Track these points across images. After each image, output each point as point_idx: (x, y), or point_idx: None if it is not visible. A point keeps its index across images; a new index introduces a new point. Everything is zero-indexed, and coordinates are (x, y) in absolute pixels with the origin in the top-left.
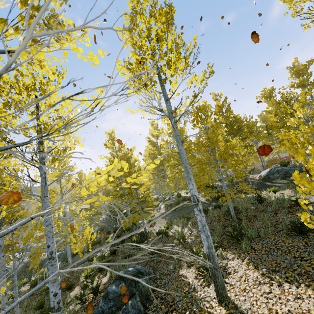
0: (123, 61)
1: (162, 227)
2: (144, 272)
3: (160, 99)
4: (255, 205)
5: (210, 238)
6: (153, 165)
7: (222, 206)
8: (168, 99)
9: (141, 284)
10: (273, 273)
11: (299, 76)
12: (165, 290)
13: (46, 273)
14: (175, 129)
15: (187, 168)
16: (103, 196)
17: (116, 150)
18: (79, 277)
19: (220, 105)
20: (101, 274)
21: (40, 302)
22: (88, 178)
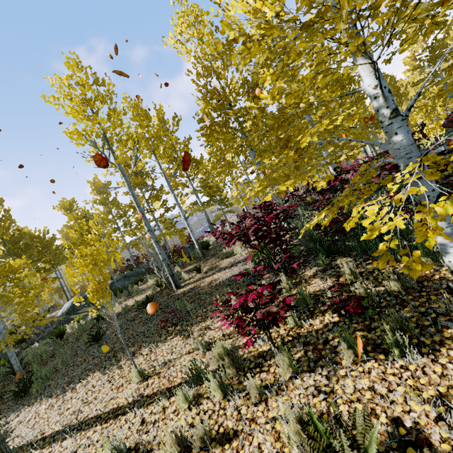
0: None
1: None
2: None
3: None
4: (54, 344)
5: None
6: None
7: None
8: None
9: None
10: (68, 387)
11: (101, 194)
12: None
13: None
14: None
15: None
16: None
17: None
18: None
19: None
20: None
21: None
22: None
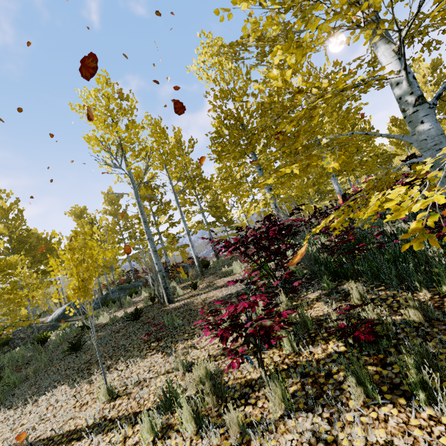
0: None
1: None
2: None
3: None
4: (34, 350)
5: None
6: None
7: None
8: None
9: None
10: (31, 398)
11: (112, 205)
12: None
13: None
14: None
15: None
16: None
17: None
18: None
19: (6, 207)
20: None
21: None
22: None
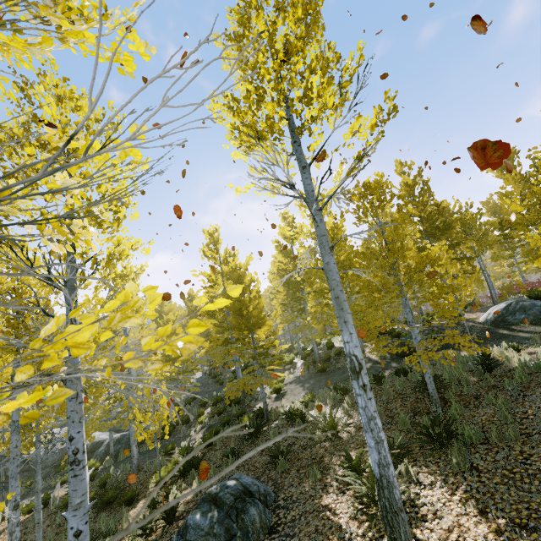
0: (223, 96)
1: (297, 403)
2: (256, 491)
3: (287, 163)
4: (478, 375)
5: (384, 445)
6: (225, 301)
7: (411, 372)
8: (305, 165)
9: (248, 516)
10: (522, 533)
11: None
12: (292, 534)
13: (97, 468)
14: (318, 224)
15: (339, 299)
16: (60, 390)
17: (221, 261)
18: (147, 482)
19: (410, 182)
20: (184, 482)
21: None
22: (42, 335)
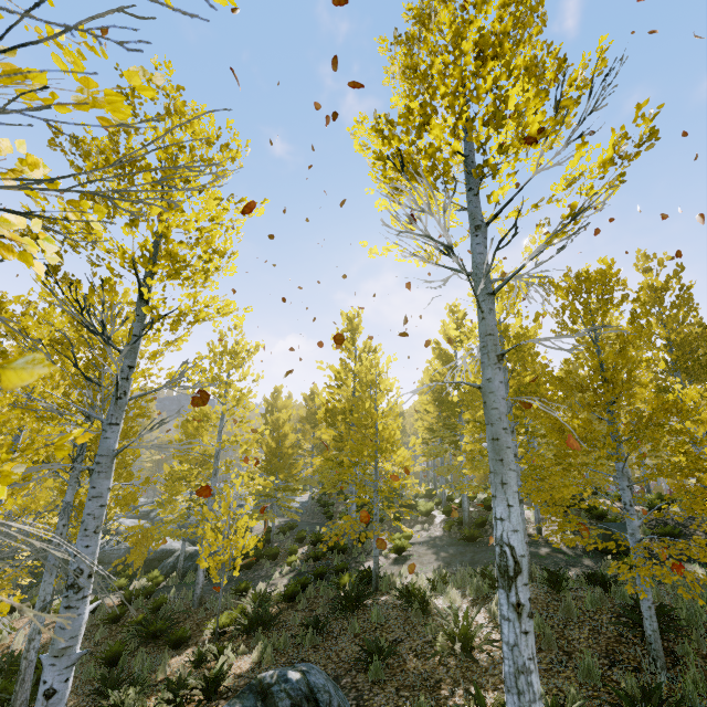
0: (375, 117)
1: (422, 577)
2: (325, 702)
3: (444, 209)
4: None
5: None
6: None
7: (616, 586)
8: (480, 225)
9: None
10: None
11: None
12: None
13: (159, 583)
14: (484, 315)
15: (499, 442)
16: None
17: (356, 356)
18: (205, 625)
19: (657, 285)
20: (246, 642)
21: (114, 651)
22: None
